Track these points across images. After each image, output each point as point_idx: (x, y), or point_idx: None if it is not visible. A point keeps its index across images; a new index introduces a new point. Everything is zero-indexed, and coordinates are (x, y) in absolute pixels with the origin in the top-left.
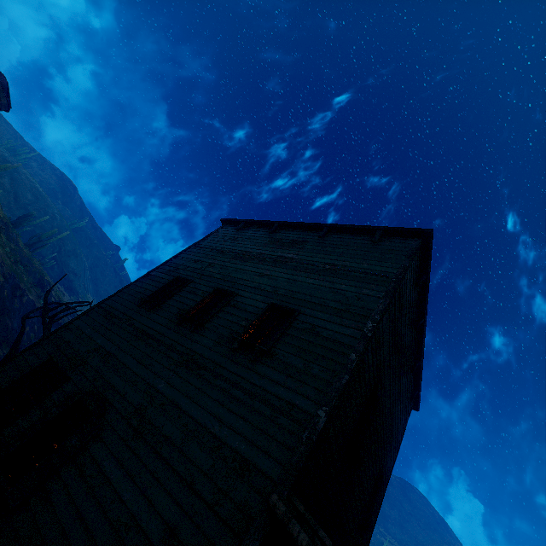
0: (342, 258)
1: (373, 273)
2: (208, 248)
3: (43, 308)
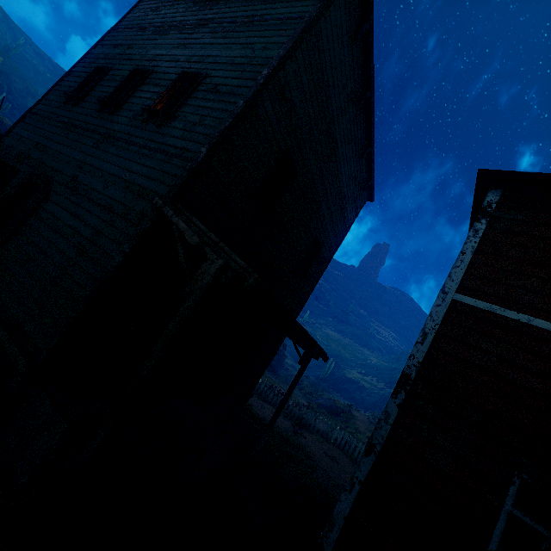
0: (263, 7)
1: (288, 17)
2: (128, 28)
3: None
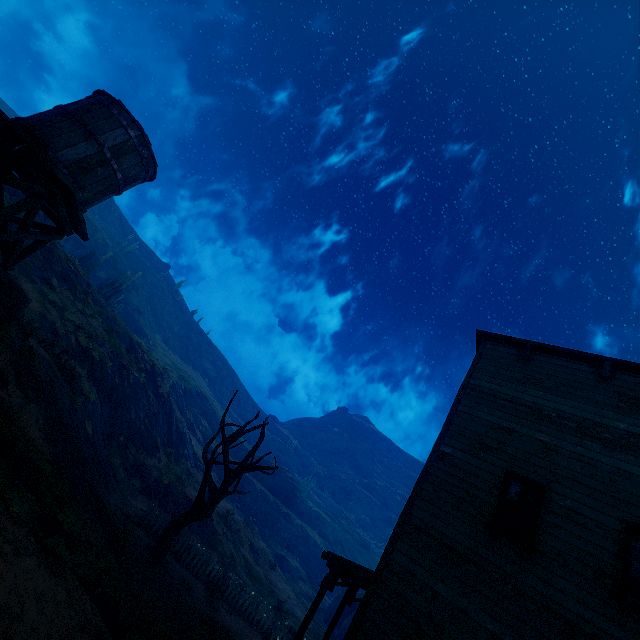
0: None
1: None
2: (505, 400)
3: (223, 442)
